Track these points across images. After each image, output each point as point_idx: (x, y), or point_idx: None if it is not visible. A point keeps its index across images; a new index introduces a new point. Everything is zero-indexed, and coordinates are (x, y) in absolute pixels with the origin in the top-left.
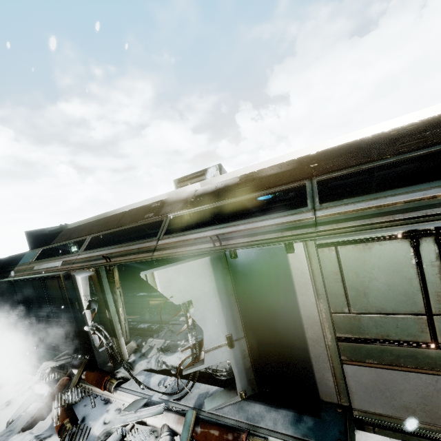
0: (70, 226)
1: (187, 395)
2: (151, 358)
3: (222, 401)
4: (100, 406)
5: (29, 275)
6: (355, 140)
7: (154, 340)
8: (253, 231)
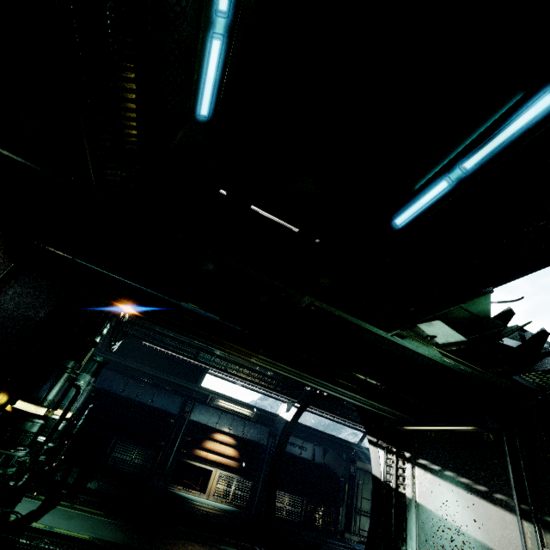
0: None
1: None
2: None
3: None
4: None
5: None
6: None
7: None
8: None
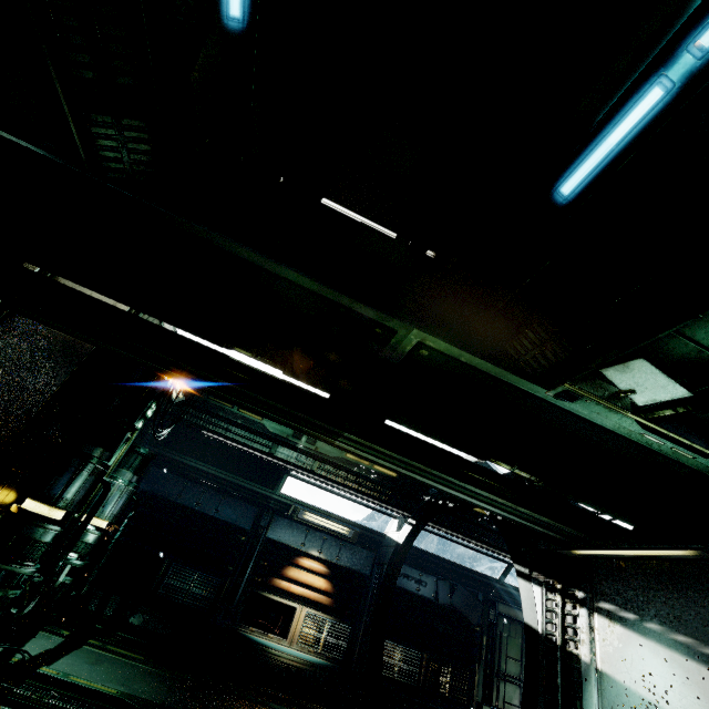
0: None
1: None
2: None
3: None
4: None
5: None
6: None
7: None
8: None
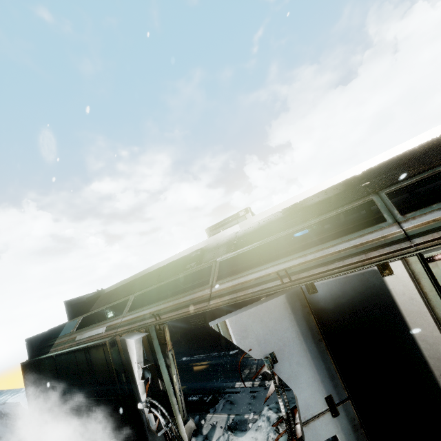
0: (107, 290)
1: None
2: None
3: None
4: None
5: (71, 347)
6: (404, 152)
7: (213, 415)
8: (326, 258)
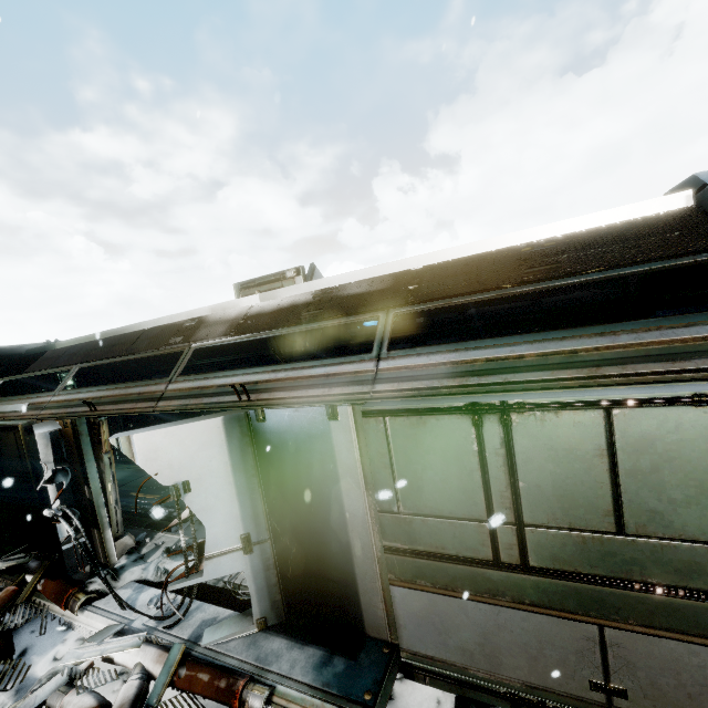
0: (60, 345)
1: (184, 622)
2: (151, 563)
3: (229, 632)
4: (55, 633)
5: None
6: (476, 255)
7: (165, 535)
8: (295, 382)
